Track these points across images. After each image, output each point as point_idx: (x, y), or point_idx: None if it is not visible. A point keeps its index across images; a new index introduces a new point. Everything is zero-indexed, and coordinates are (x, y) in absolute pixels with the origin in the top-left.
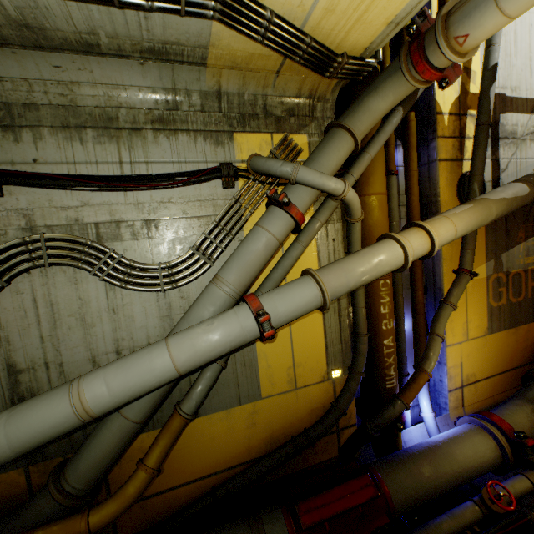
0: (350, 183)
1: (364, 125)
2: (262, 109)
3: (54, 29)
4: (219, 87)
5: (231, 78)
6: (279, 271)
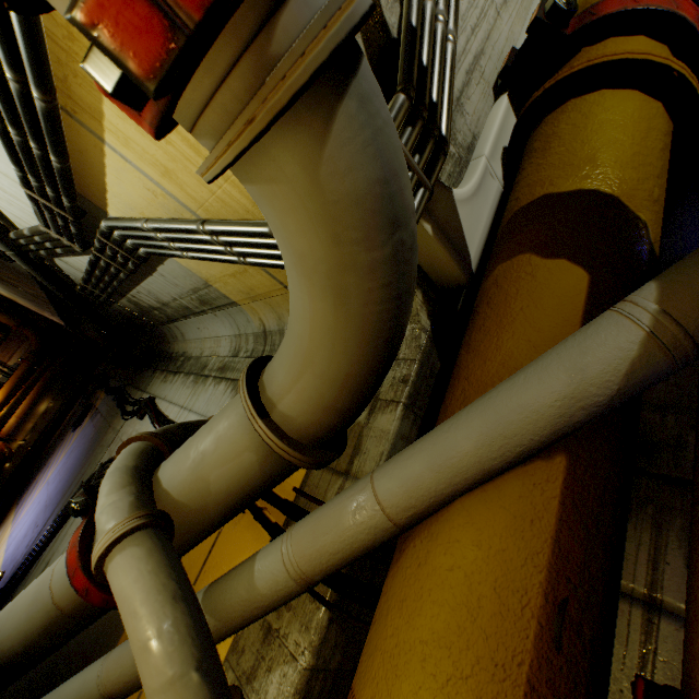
0: (265, 564)
1: (282, 363)
2: None
3: (169, 302)
4: (264, 325)
5: (266, 311)
6: (57, 691)
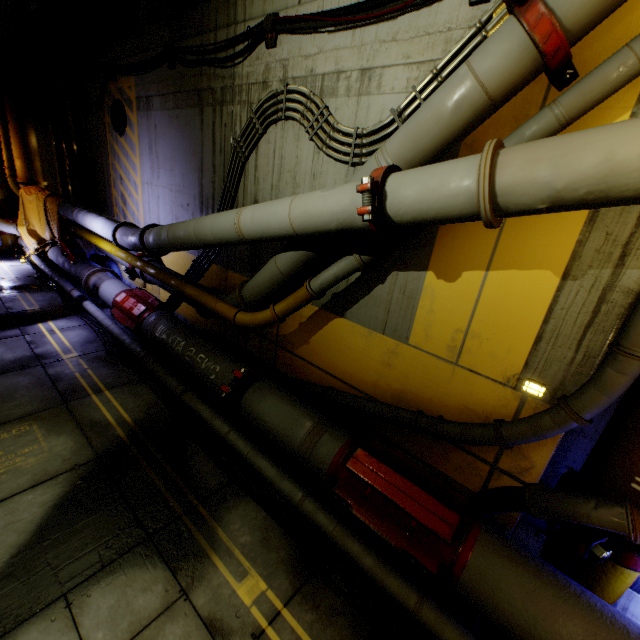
0: None
1: None
2: None
3: None
4: None
5: None
6: None
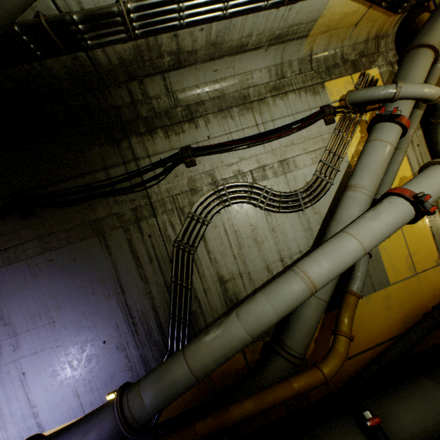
0: None
1: None
2: (340, 59)
3: (228, 41)
4: (311, 51)
5: (320, 41)
6: (390, 175)
